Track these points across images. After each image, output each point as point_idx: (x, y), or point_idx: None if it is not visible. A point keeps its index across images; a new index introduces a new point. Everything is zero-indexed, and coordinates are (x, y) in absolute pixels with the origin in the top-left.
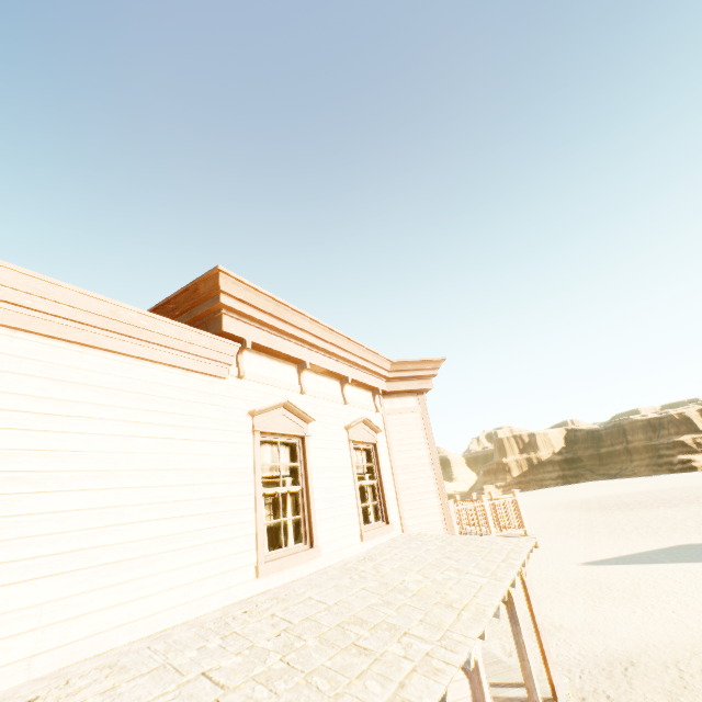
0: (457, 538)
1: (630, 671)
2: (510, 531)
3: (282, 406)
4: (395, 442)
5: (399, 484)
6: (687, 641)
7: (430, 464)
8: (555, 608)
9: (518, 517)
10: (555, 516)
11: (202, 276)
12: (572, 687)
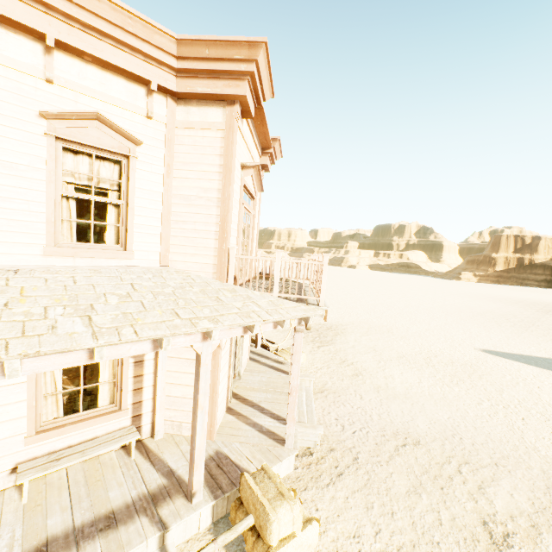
0: (217, 285)
1: (405, 449)
2: (299, 296)
3: None
4: (180, 166)
5: (173, 215)
6: (503, 450)
7: (218, 200)
8: (408, 373)
9: (316, 284)
10: (506, 308)
11: None
12: (336, 436)
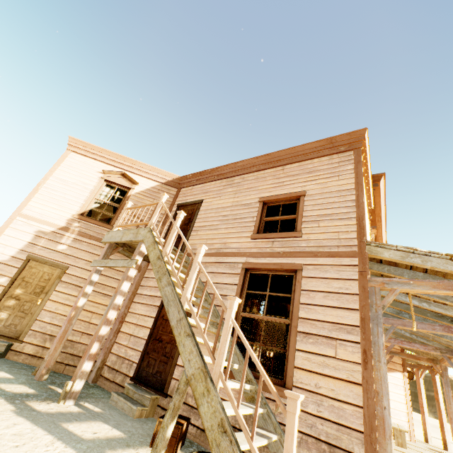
0: None
1: None
2: None
3: (371, 238)
4: None
5: None
6: None
7: None
8: None
9: None
10: None
11: (373, 175)
12: None
